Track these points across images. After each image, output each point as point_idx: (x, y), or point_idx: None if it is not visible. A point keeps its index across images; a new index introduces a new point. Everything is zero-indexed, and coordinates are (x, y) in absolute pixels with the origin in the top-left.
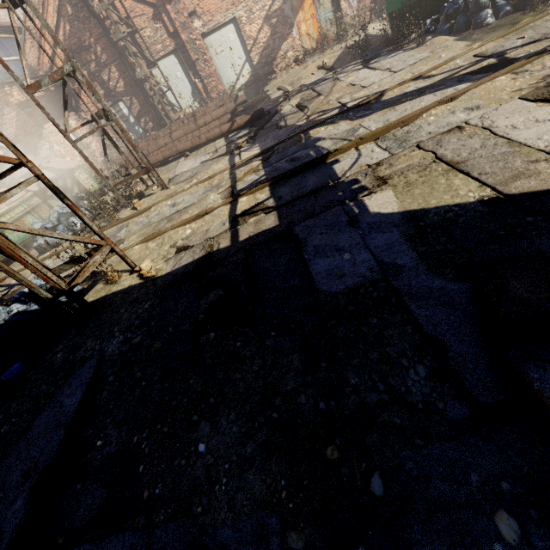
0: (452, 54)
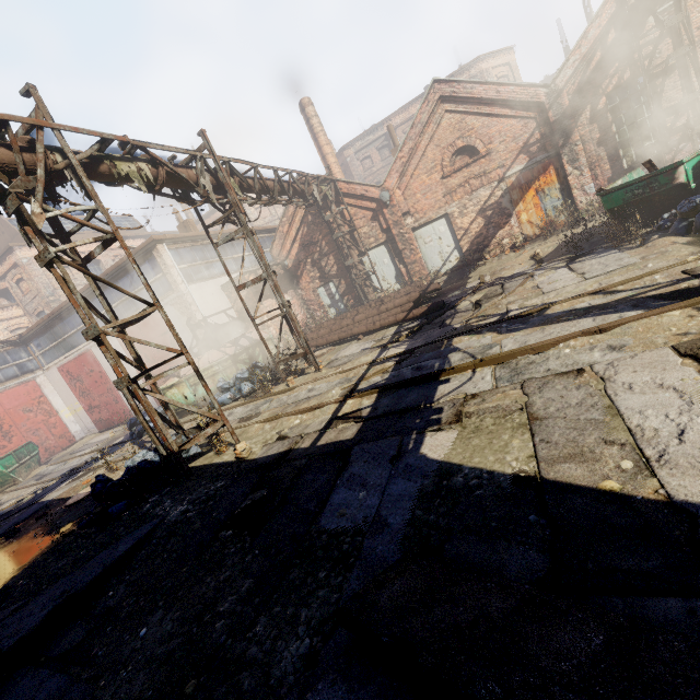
0: (661, 265)
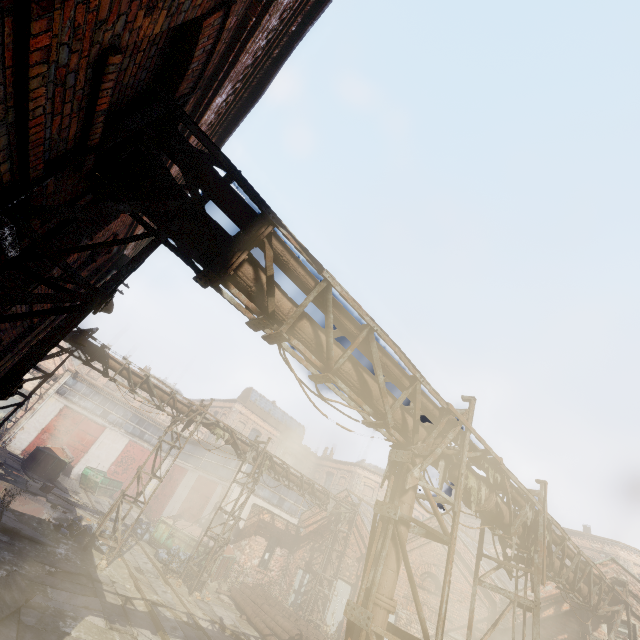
0: None
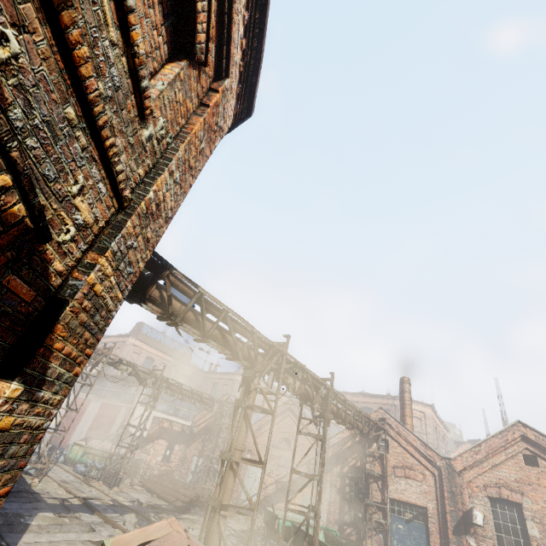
0: None
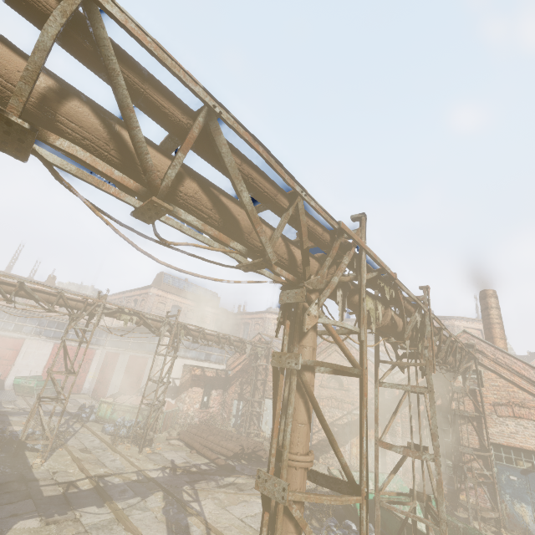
0: None
